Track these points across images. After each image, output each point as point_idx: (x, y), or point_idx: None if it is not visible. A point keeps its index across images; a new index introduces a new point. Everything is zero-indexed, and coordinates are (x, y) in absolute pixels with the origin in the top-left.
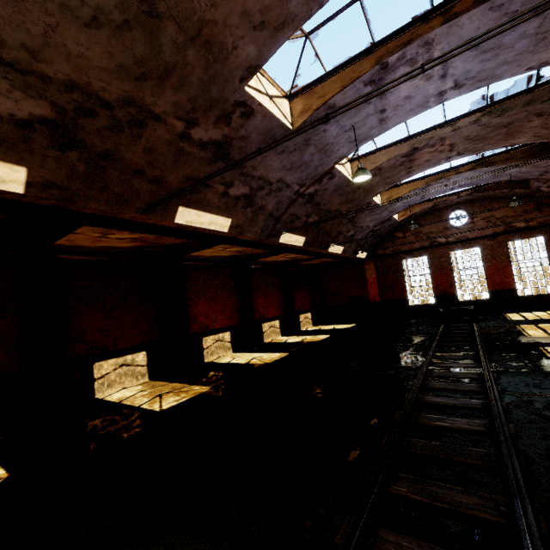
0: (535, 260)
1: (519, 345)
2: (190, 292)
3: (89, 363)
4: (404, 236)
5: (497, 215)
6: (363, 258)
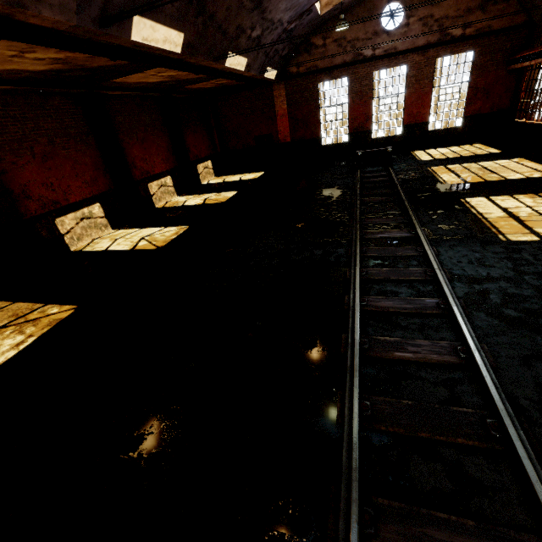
0: (456, 85)
1: (440, 196)
2: None
3: None
4: (324, 44)
5: (437, 14)
6: (272, 79)
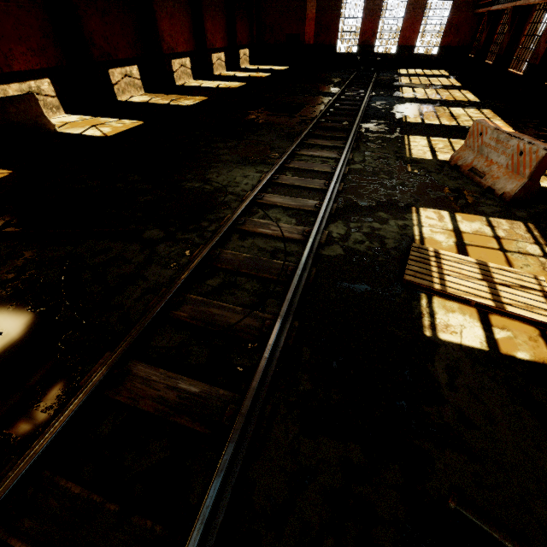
0: (439, 19)
1: (392, 86)
2: (154, 3)
3: (106, 69)
4: None
5: None
6: None
